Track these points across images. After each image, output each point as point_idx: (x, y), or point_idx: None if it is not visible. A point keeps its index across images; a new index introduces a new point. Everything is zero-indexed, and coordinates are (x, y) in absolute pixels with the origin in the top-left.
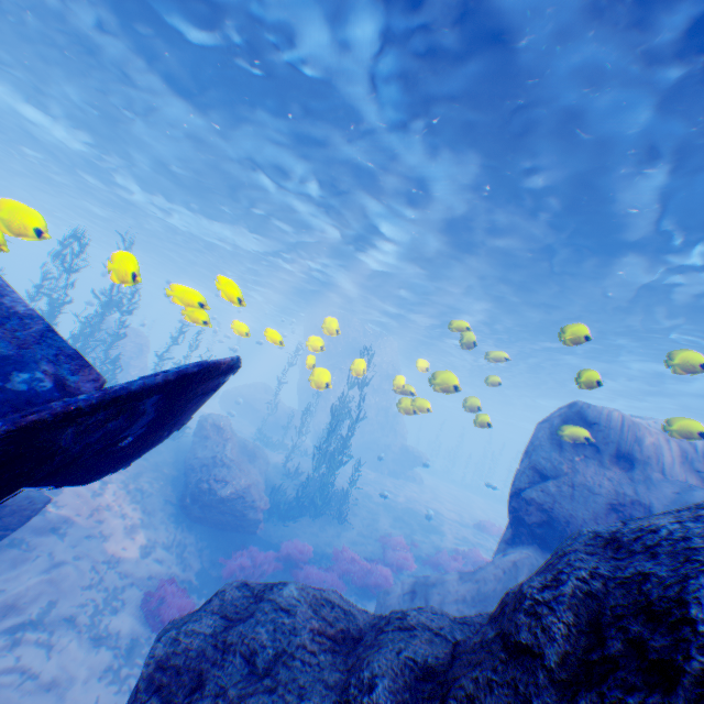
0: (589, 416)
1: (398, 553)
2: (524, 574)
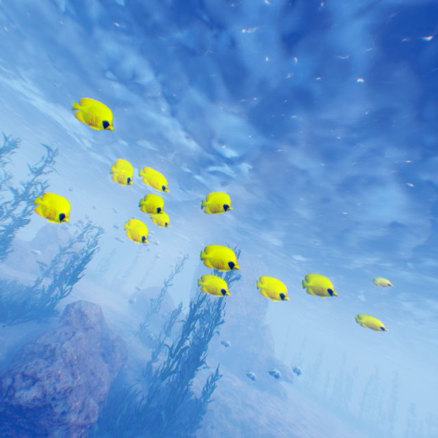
0: None
1: None
2: None
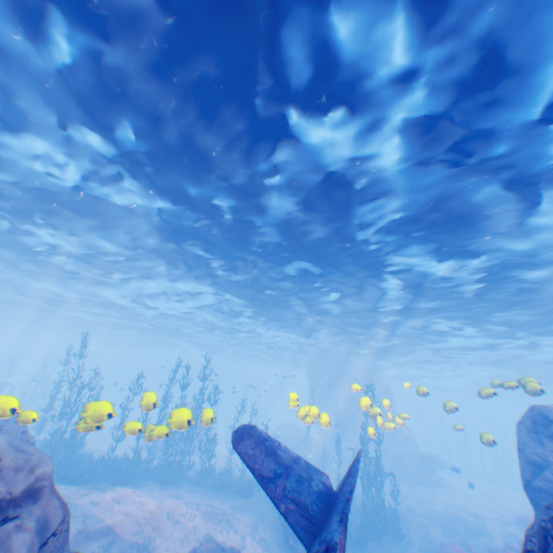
0: (548, 414)
1: None
2: None
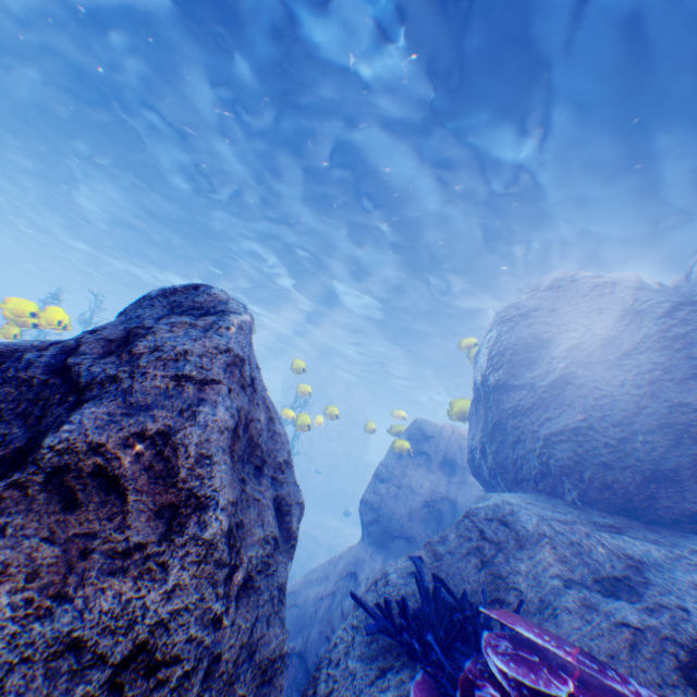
0: (426, 429)
1: None
2: (342, 562)
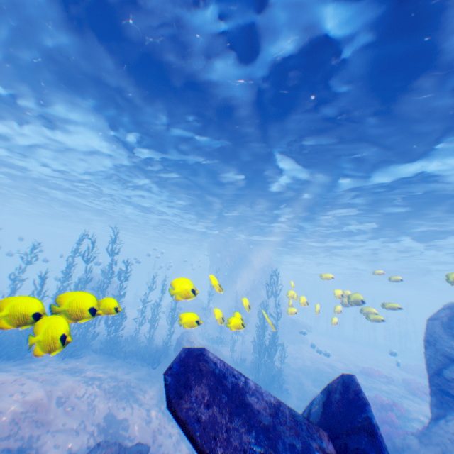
0: None
1: None
2: None
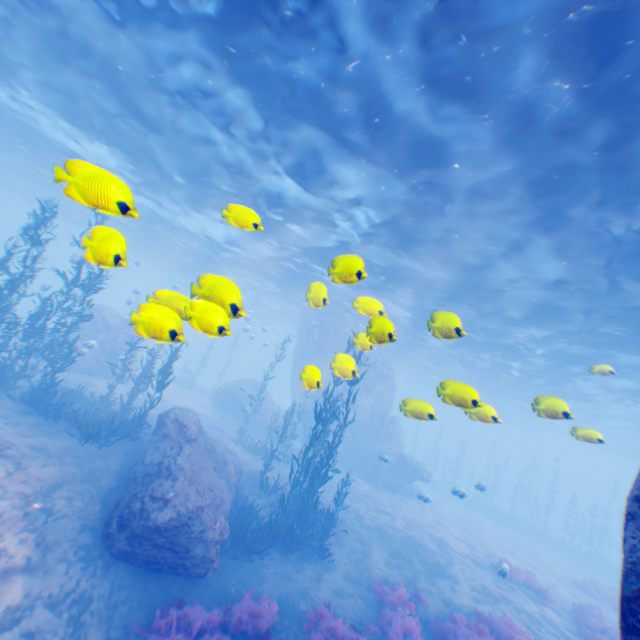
0: None
1: (399, 619)
2: None
